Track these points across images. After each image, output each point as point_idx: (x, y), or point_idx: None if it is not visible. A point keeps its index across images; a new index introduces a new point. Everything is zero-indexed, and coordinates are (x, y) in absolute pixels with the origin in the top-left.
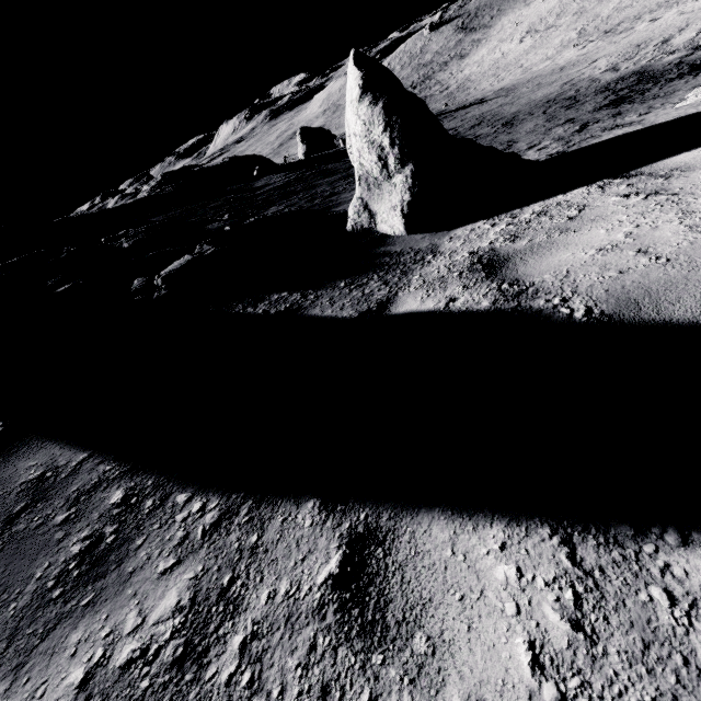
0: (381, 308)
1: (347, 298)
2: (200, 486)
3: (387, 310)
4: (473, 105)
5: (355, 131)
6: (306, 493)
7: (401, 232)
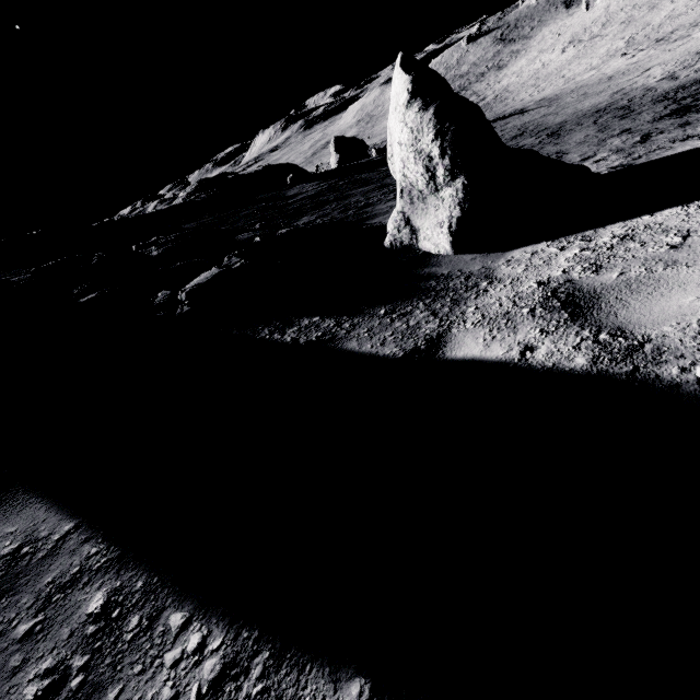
0: (432, 347)
1: (389, 330)
2: (202, 603)
3: (440, 351)
4: (513, 115)
5: (400, 140)
6: (347, 660)
7: (447, 251)
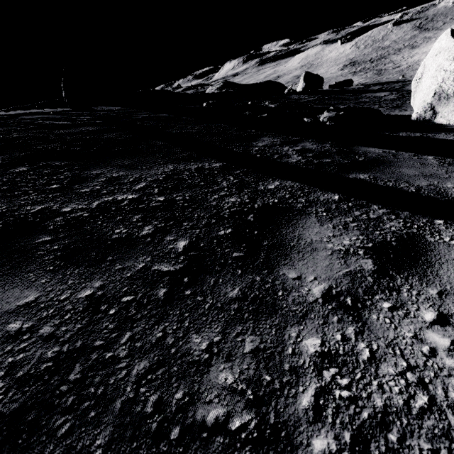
0: None
1: None
2: None
3: None
4: None
5: (446, 69)
6: None
7: None
